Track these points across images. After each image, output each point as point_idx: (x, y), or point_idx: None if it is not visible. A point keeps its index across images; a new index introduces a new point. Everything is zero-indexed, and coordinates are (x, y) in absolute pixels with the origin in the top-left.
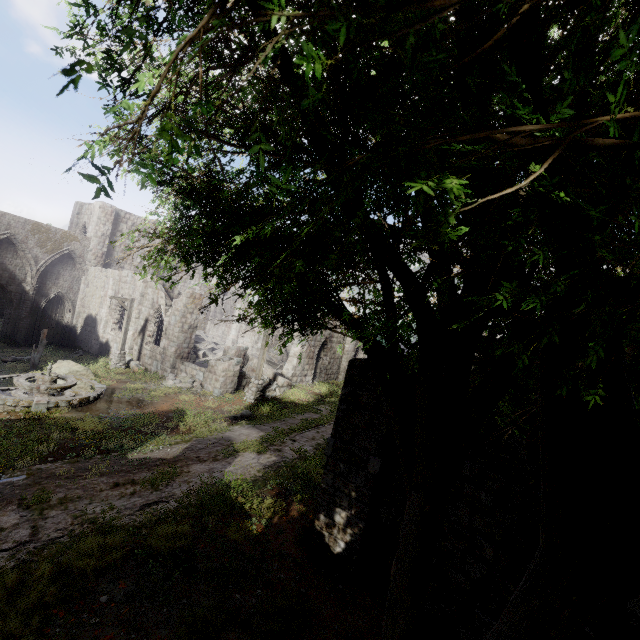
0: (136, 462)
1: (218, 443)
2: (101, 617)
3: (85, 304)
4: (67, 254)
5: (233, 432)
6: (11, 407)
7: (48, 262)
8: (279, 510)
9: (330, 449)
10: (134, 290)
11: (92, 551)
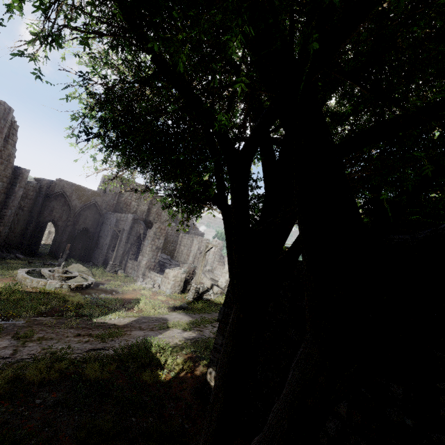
0: (97, 324)
1: (157, 320)
2: (31, 412)
3: (99, 235)
4: (93, 204)
5: (170, 315)
6: (35, 285)
7: (82, 208)
8: (186, 367)
9: (221, 315)
10: (127, 225)
11: (44, 370)
